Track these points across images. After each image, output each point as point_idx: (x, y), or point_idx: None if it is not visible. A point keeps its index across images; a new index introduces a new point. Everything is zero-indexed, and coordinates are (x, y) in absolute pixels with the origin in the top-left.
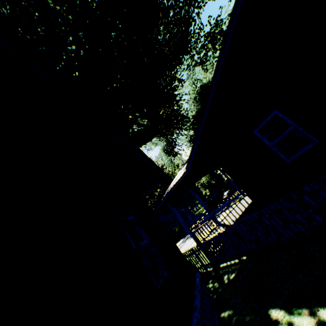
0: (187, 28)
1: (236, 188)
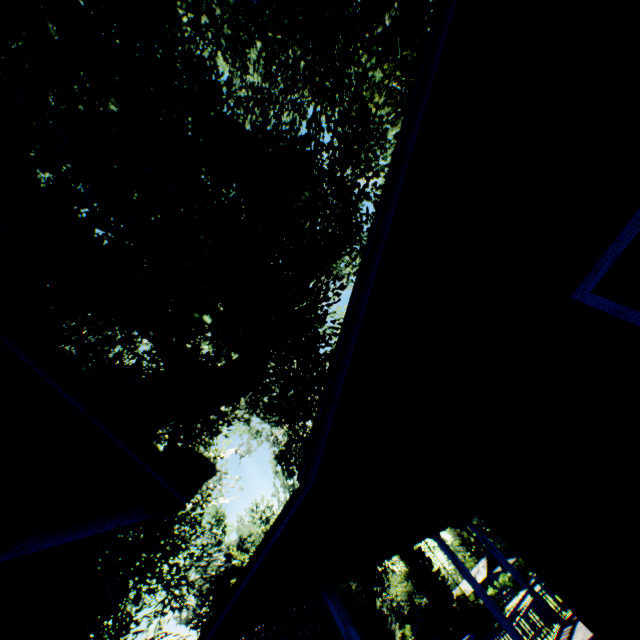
0: (354, 204)
1: (504, 626)
